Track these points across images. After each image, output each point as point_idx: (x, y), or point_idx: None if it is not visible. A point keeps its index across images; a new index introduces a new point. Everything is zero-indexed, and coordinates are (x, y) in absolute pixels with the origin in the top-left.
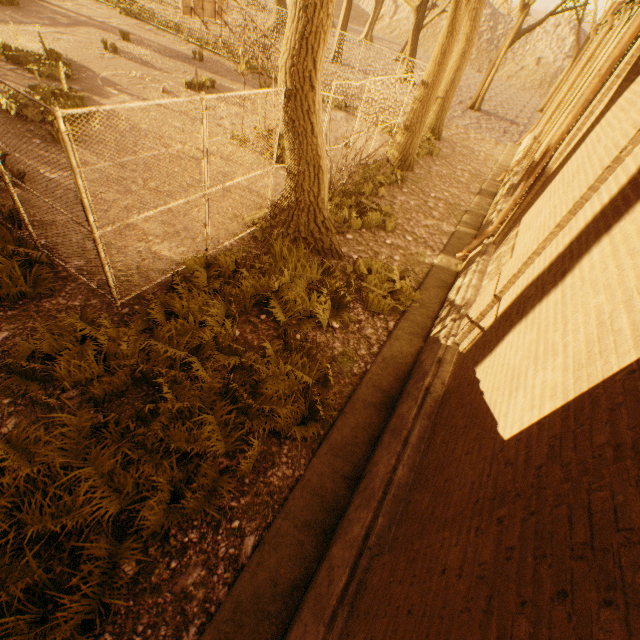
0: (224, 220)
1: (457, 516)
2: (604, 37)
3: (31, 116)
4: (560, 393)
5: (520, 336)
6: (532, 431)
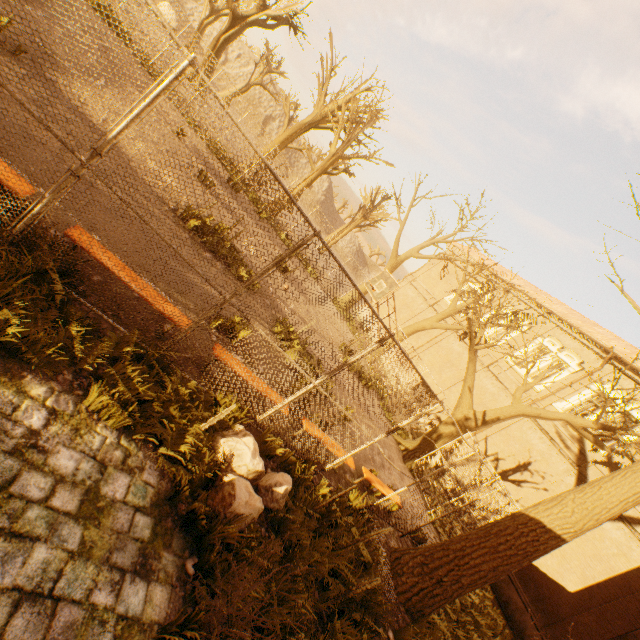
0: (405, 470)
1: (570, 610)
2: (443, 333)
3: (319, 391)
4: (581, 584)
5: (548, 557)
6: (580, 591)
